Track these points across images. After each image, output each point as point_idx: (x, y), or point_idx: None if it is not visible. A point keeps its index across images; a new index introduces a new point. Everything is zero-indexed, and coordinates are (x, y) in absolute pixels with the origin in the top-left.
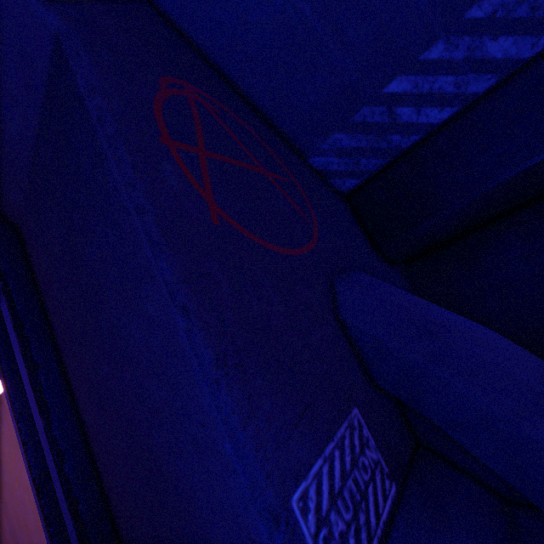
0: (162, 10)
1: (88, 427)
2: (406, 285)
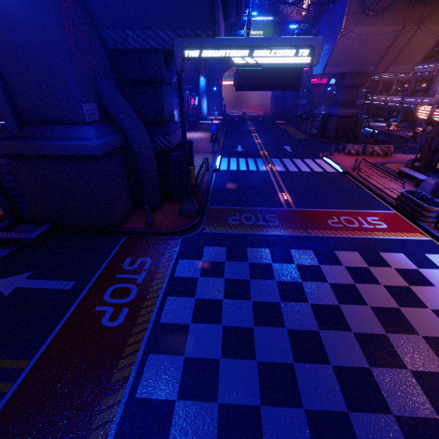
0: None
1: (11, 82)
2: (122, 91)
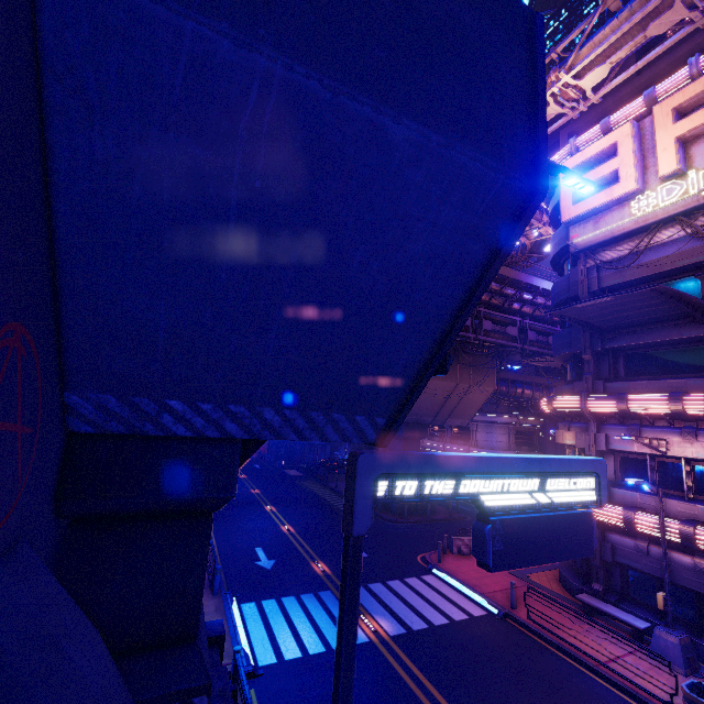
0: (55, 226)
1: None
2: (56, 542)
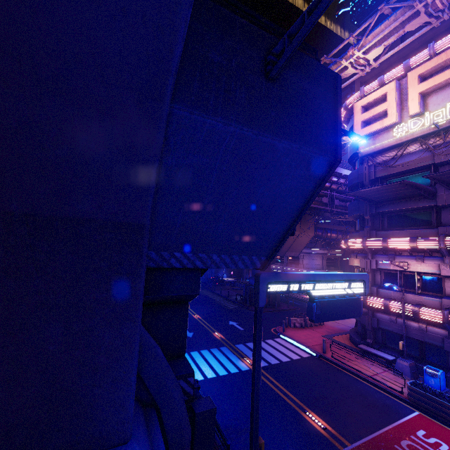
0: None
1: None
2: None
